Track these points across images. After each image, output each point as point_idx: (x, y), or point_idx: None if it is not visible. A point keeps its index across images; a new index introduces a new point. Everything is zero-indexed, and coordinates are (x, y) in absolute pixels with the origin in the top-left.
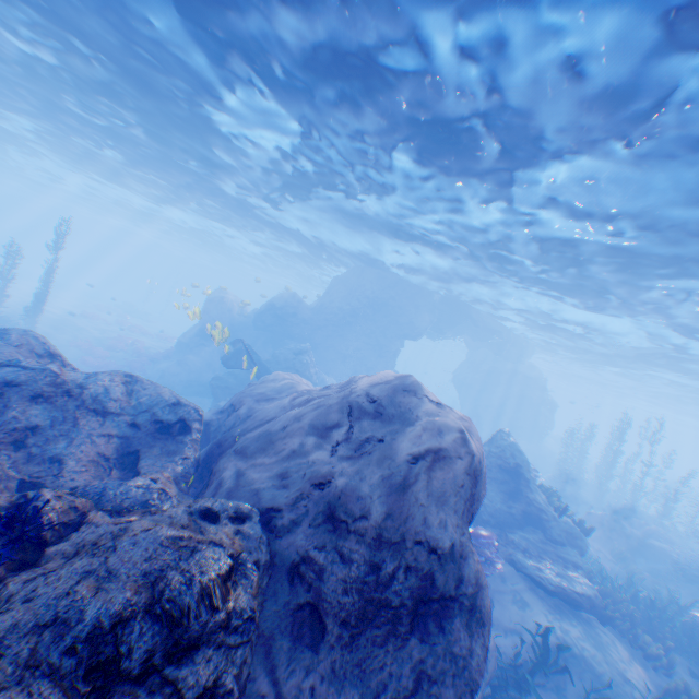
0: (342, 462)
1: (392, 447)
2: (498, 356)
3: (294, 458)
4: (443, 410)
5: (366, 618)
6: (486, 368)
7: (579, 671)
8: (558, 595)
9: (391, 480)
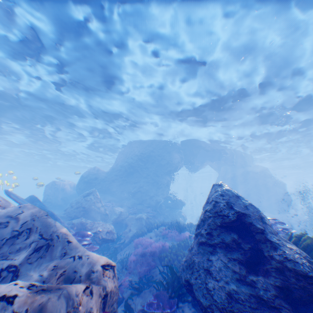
0: None
1: None
2: (232, 166)
3: None
4: None
5: None
6: (229, 176)
7: None
8: None
9: None
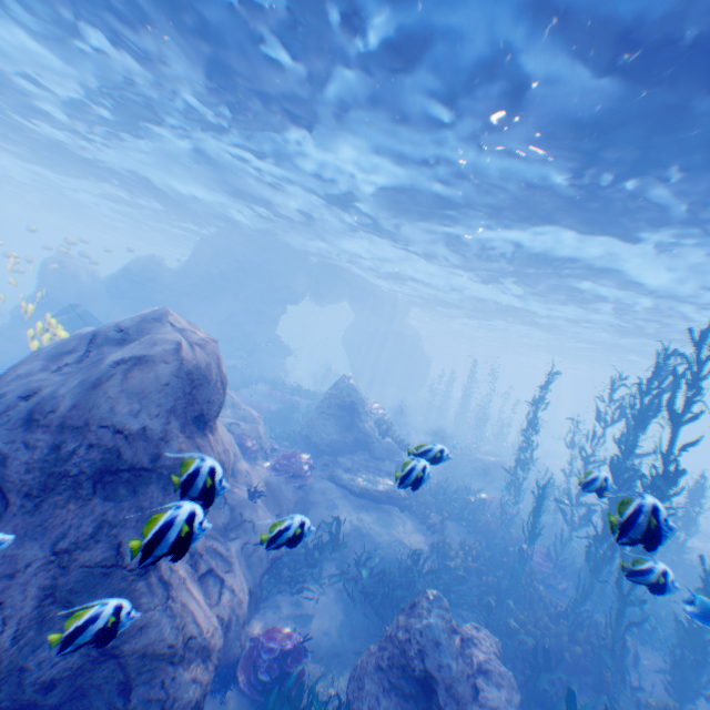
0: (58, 377)
1: (106, 360)
2: (378, 317)
3: (19, 382)
4: (185, 333)
5: (48, 488)
6: (369, 329)
7: (363, 543)
8: (364, 495)
9: (89, 382)
